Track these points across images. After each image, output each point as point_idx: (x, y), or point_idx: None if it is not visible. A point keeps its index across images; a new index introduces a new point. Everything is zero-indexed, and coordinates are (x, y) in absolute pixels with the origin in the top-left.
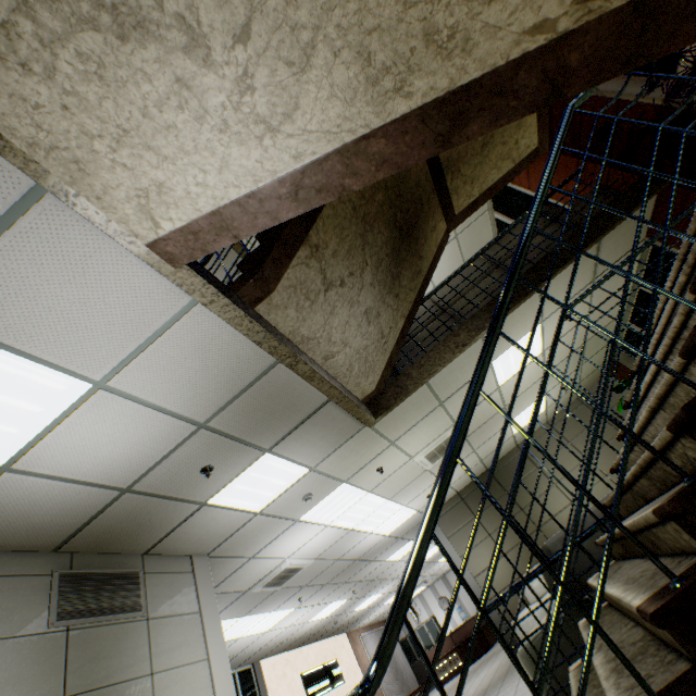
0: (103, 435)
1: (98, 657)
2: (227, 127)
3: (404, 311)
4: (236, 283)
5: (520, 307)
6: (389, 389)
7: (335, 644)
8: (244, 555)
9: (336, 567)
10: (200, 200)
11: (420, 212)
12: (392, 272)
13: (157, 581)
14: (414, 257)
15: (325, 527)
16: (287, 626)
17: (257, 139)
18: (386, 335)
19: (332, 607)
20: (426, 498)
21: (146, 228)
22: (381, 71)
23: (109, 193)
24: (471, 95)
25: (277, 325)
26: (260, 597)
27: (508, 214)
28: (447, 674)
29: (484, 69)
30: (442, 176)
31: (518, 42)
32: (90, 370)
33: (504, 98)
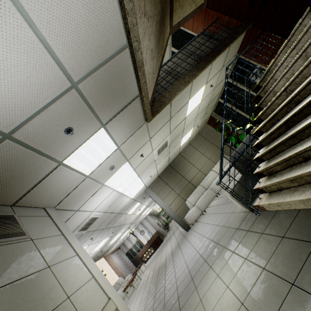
0: None
1: (4, 264)
2: None
3: (158, 65)
4: None
5: (205, 70)
6: (156, 103)
7: (100, 263)
8: (73, 209)
9: (110, 217)
10: None
11: (166, 10)
12: (158, 35)
13: (28, 220)
14: (163, 36)
15: (113, 191)
16: None
17: None
18: (154, 73)
19: (102, 243)
20: (149, 178)
21: None
22: None
23: None
24: None
25: None
26: None
27: (177, 48)
28: (148, 256)
29: None
30: None
31: None
32: None
33: None
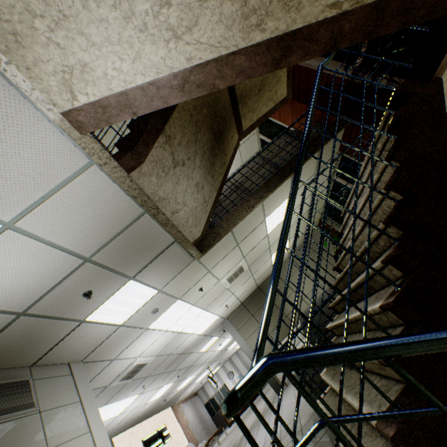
0: (7, 268)
1: (1, 446)
2: (146, 29)
3: (216, 187)
4: (116, 155)
5: (281, 185)
6: (209, 235)
7: (164, 415)
8: (108, 358)
9: (169, 360)
10: (114, 82)
11: (225, 125)
12: (210, 161)
13: (44, 384)
14: (222, 153)
15: (164, 332)
16: (133, 409)
17: (165, 42)
18: (207, 201)
19: (163, 389)
20: (225, 307)
21: (64, 99)
22: (251, 11)
23: (38, 65)
24: (295, 37)
25: (144, 188)
26: (116, 389)
27: (267, 136)
28: None
29: (305, 23)
30: (237, 105)
31: (323, 11)
32: (1, 212)
33: (311, 43)
